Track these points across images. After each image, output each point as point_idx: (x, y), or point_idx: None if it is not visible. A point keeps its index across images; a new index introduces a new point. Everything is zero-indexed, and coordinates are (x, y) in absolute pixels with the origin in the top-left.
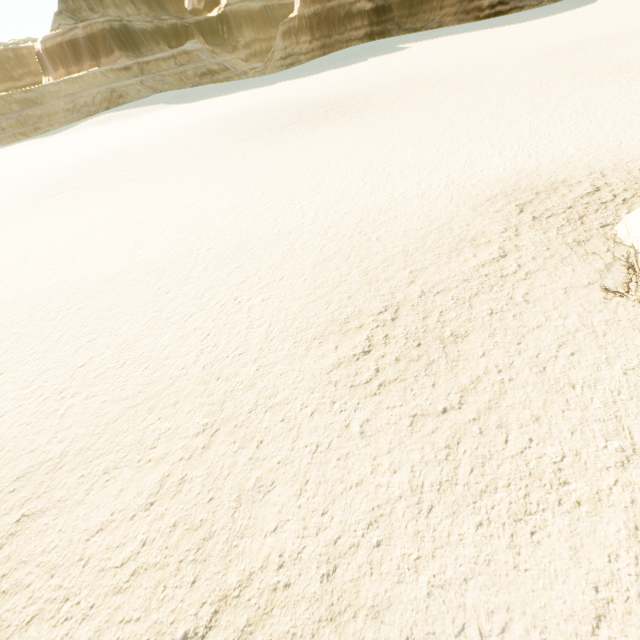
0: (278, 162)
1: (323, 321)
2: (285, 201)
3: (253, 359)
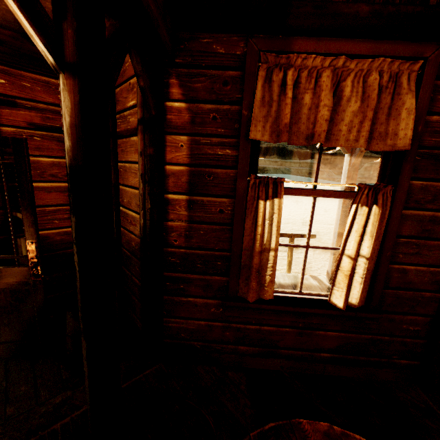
0: (335, 201)
1: (333, 223)
2: (333, 207)
3: (304, 221)
